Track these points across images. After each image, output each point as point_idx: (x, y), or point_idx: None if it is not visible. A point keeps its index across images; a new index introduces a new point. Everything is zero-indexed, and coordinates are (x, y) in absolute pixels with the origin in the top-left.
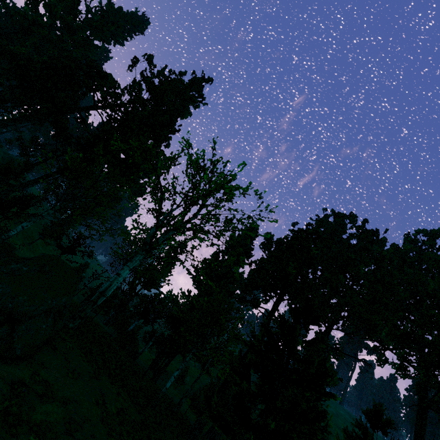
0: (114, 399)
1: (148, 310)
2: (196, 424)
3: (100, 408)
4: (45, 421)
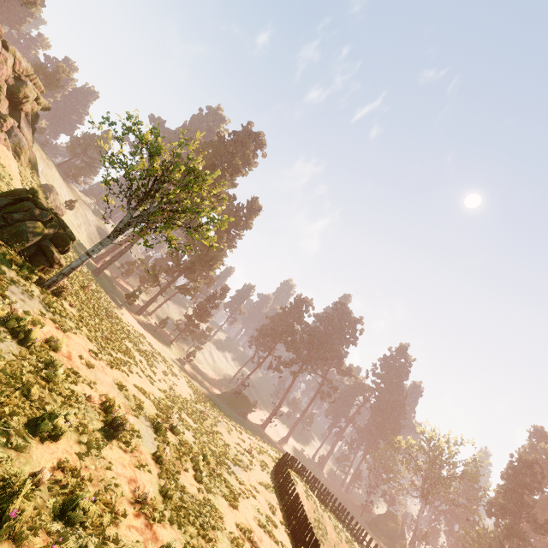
0: None
1: None
2: None
3: None
4: None
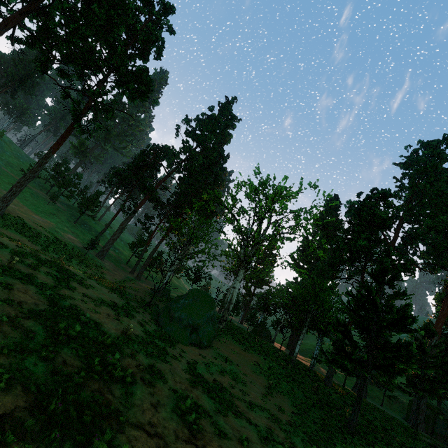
0: (263, 362)
1: (267, 304)
2: (328, 373)
3: (257, 367)
4: (232, 372)
